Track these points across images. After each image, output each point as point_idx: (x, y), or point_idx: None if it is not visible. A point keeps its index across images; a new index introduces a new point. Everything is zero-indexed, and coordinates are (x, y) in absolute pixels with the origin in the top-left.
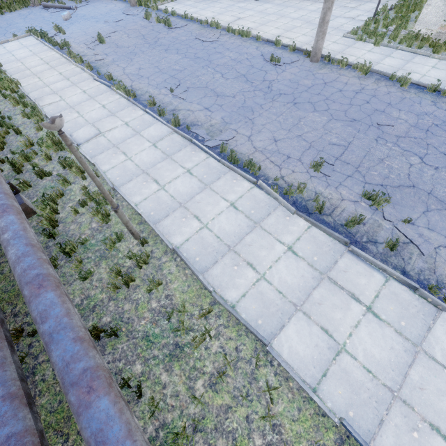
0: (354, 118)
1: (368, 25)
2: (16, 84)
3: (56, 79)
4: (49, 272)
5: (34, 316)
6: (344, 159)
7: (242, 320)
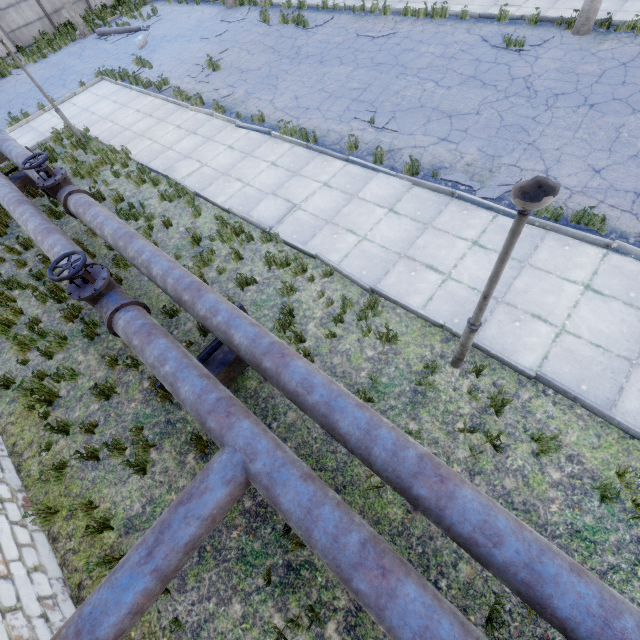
0: None
1: None
2: (126, 154)
3: (176, 136)
4: (425, 450)
5: (466, 534)
6: None
7: None
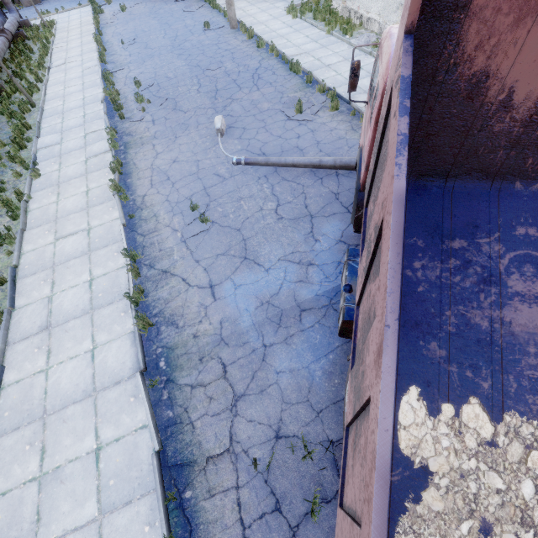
0: (199, 65)
1: None
2: (51, 35)
3: (76, 34)
4: None
5: None
6: (161, 84)
7: (37, 130)
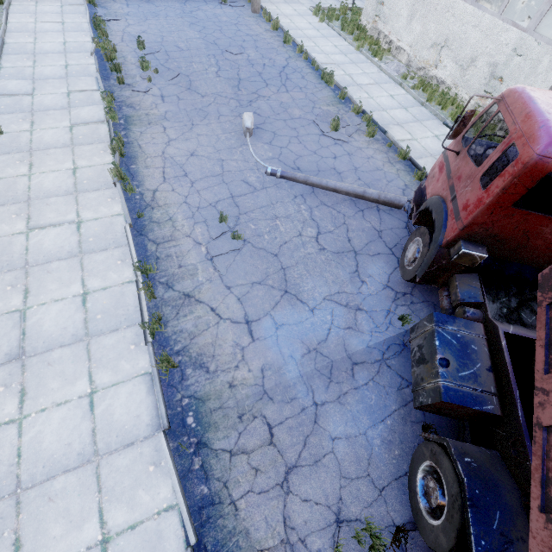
0: (216, 43)
1: (331, 5)
2: None
3: None
4: None
5: None
6: (170, 53)
7: None
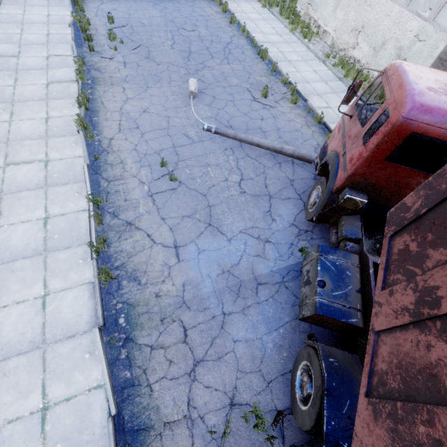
0: (174, 21)
1: None
2: None
3: None
4: None
5: None
6: (135, 28)
7: None
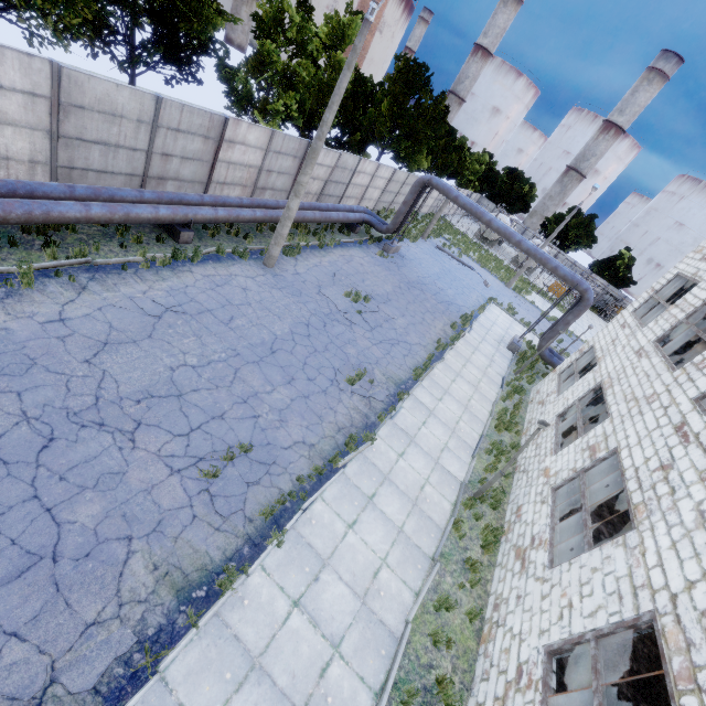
0: None
1: None
2: None
3: None
4: None
5: None
6: None
7: None
